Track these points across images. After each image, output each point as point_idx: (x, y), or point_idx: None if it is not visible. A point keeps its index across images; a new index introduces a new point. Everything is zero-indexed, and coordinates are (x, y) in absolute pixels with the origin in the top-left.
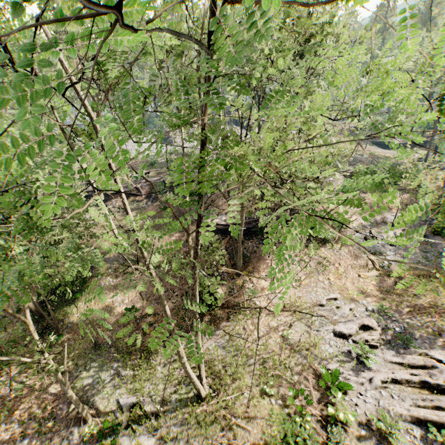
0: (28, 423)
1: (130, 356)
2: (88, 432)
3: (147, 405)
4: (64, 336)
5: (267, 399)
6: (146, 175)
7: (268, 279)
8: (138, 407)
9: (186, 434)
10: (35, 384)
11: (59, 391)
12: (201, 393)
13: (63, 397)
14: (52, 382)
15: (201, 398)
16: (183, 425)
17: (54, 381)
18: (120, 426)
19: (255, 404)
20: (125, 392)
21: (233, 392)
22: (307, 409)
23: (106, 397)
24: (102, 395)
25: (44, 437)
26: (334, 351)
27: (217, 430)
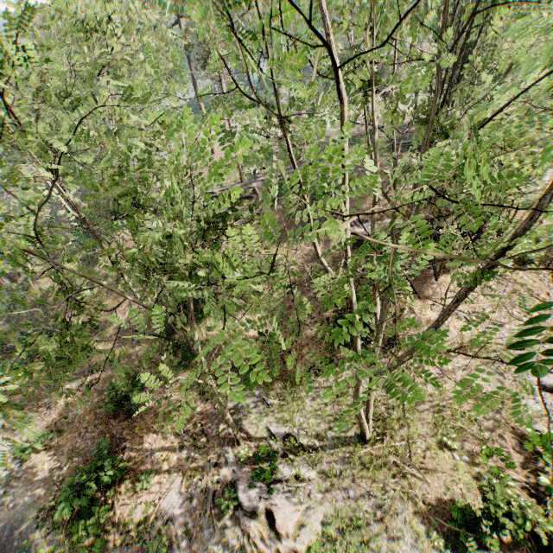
0: (182, 436)
1: (272, 384)
2: (243, 454)
3: (302, 437)
4: (197, 355)
5: (448, 453)
6: (261, 171)
7: (435, 309)
8: (291, 438)
9: (350, 474)
10: (180, 400)
11: (205, 411)
12: (366, 435)
13: (210, 416)
14: (196, 400)
15: (365, 439)
16: (345, 464)
17: (198, 400)
18: (277, 454)
19: (432, 456)
20: (273, 421)
21: (401, 439)
22: (507, 473)
23: (254, 423)
24: (249, 420)
25: (201, 452)
26: (542, 409)
27: (387, 476)
